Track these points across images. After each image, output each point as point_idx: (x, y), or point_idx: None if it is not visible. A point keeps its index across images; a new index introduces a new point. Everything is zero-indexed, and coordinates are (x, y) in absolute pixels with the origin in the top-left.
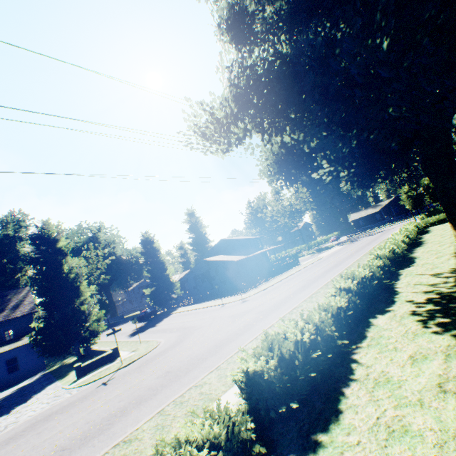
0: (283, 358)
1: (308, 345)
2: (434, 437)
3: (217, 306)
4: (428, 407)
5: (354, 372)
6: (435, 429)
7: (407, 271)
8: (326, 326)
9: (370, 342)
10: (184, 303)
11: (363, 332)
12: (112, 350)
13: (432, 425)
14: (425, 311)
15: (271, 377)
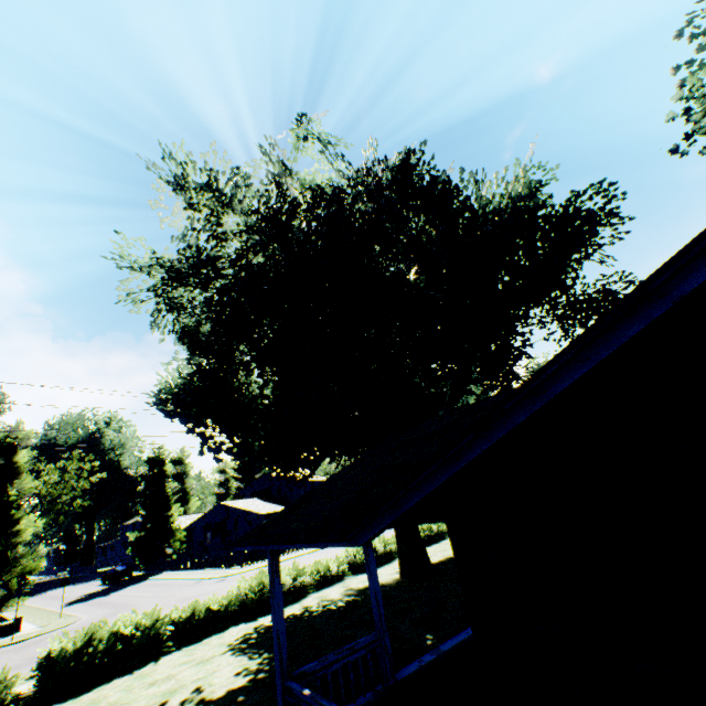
0: (89, 644)
1: (130, 638)
2: (101, 705)
3: (196, 579)
4: (129, 691)
5: (143, 668)
6: (109, 702)
7: (353, 578)
8: (165, 624)
9: (193, 646)
10: (176, 566)
11: (207, 637)
12: (15, 619)
13: (112, 700)
14: (266, 625)
15: (60, 656)
